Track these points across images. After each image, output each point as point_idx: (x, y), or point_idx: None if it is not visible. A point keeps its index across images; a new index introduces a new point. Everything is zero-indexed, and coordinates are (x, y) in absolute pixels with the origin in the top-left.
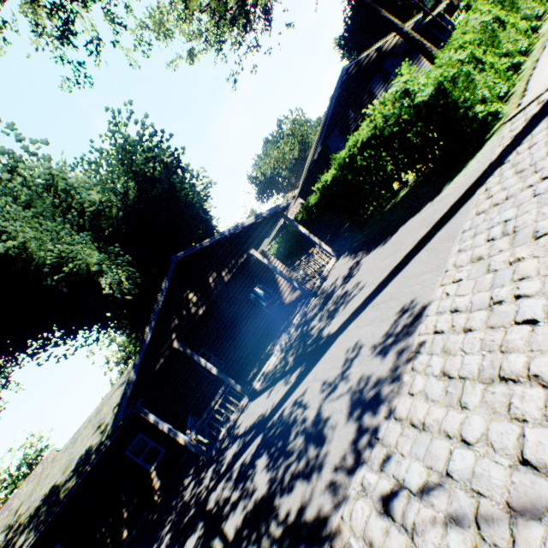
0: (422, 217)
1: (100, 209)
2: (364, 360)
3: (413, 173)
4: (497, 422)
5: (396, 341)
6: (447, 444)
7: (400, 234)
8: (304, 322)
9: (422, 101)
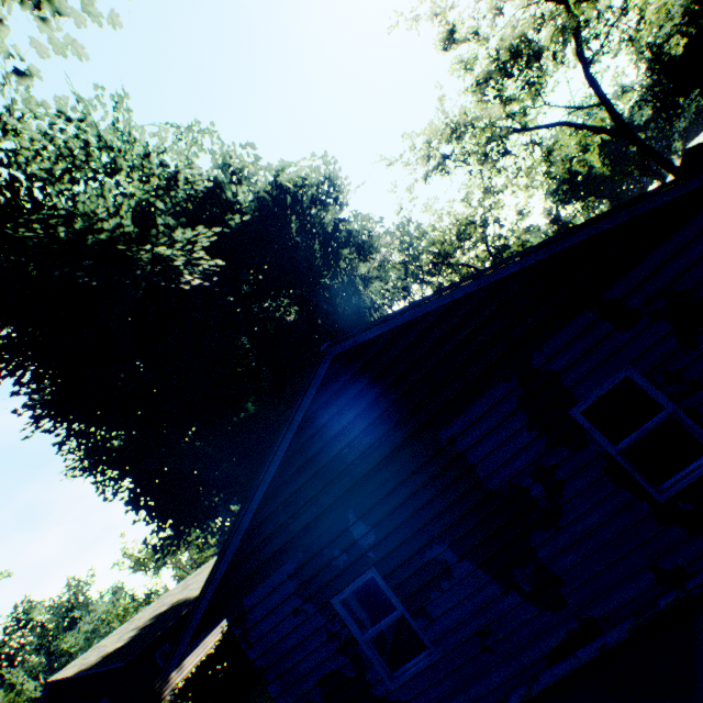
0: None
1: None
2: None
3: None
4: None
5: None
6: None
7: None
8: None
9: None
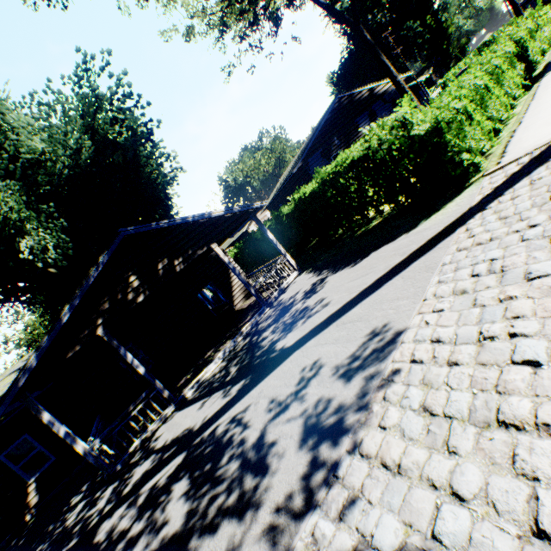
0: (397, 246)
1: (41, 160)
2: (324, 381)
3: (392, 203)
4: (500, 476)
5: (365, 365)
6: (432, 496)
7: (372, 258)
8: (255, 331)
9: (417, 135)
